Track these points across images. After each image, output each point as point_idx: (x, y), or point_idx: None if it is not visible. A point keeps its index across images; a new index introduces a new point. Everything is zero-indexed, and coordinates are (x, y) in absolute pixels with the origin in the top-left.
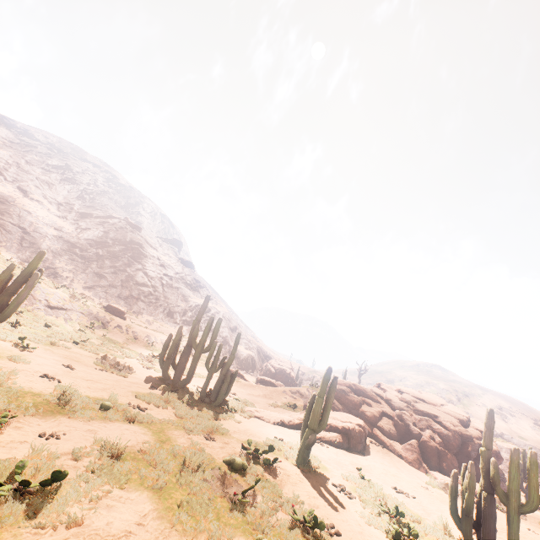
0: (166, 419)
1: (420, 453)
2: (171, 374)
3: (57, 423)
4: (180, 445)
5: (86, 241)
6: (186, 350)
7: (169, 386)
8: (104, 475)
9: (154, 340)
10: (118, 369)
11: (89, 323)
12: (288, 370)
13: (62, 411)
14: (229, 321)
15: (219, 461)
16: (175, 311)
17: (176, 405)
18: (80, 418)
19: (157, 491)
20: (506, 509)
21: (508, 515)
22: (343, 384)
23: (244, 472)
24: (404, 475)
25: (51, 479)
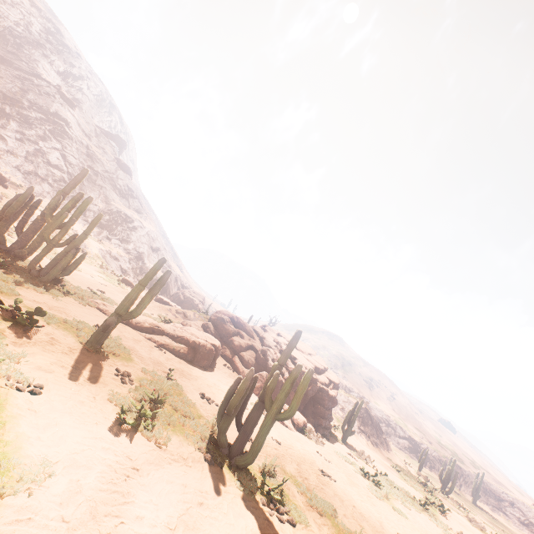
0: None
1: None
2: None
3: None
4: None
5: None
6: (38, 220)
7: None
8: None
9: None
10: None
11: None
12: (197, 302)
13: None
14: (154, 240)
15: None
16: (90, 209)
17: None
18: None
19: None
20: (266, 414)
21: (264, 420)
22: (227, 315)
23: None
24: None
25: None
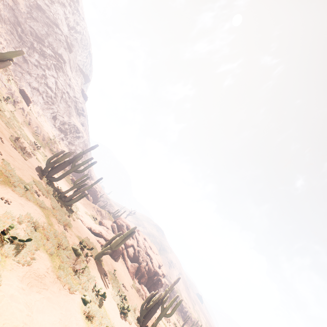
0: (49, 208)
1: (136, 270)
2: (44, 165)
3: (7, 192)
4: (56, 229)
5: (30, 28)
6: (66, 164)
7: (48, 180)
8: (33, 239)
9: (40, 132)
10: (23, 152)
11: (6, 95)
12: (98, 193)
13: (9, 183)
14: (86, 145)
15: (70, 246)
16: (59, 119)
17: (52, 198)
18: (17, 192)
19: (50, 255)
20: (161, 312)
21: (160, 315)
22: (125, 222)
23: (78, 256)
24: (126, 278)
25: (25, 240)
